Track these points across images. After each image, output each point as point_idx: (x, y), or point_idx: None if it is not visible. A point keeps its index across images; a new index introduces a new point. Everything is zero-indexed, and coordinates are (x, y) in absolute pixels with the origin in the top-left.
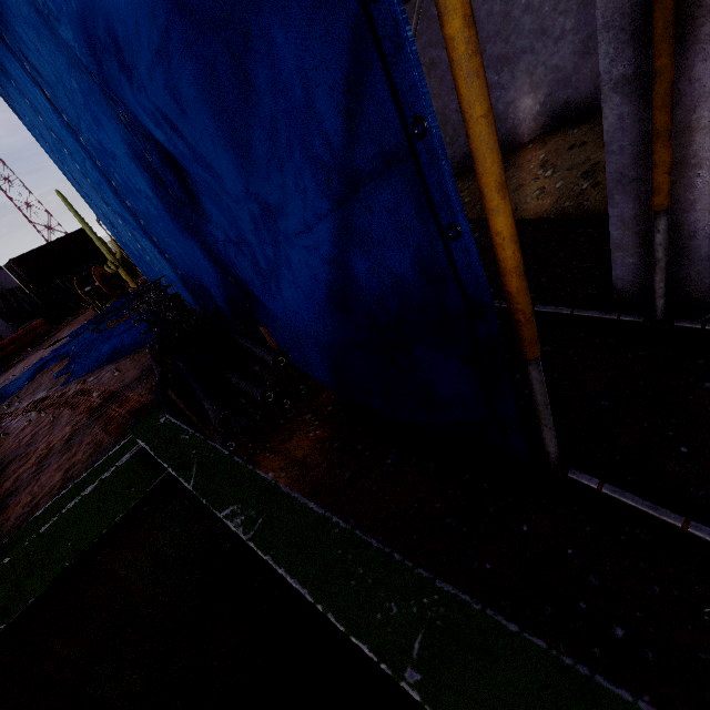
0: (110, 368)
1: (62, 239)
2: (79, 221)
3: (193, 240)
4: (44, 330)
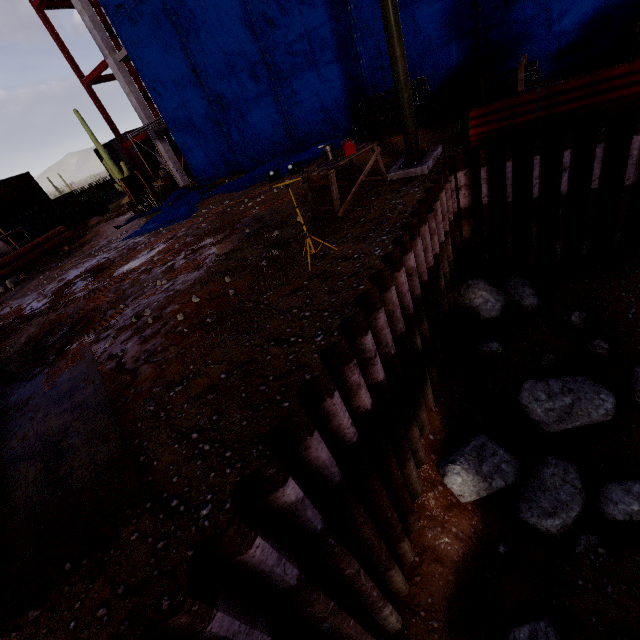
0: (317, 162)
1: (10, 180)
2: (93, 140)
3: (459, 42)
4: (70, 234)
